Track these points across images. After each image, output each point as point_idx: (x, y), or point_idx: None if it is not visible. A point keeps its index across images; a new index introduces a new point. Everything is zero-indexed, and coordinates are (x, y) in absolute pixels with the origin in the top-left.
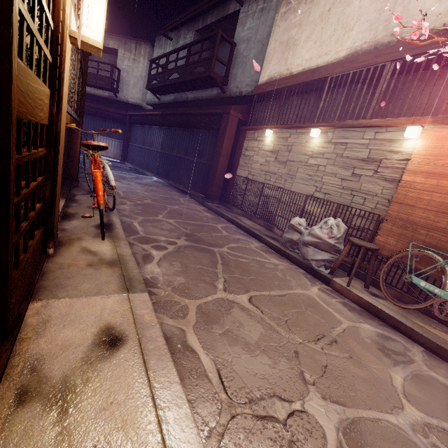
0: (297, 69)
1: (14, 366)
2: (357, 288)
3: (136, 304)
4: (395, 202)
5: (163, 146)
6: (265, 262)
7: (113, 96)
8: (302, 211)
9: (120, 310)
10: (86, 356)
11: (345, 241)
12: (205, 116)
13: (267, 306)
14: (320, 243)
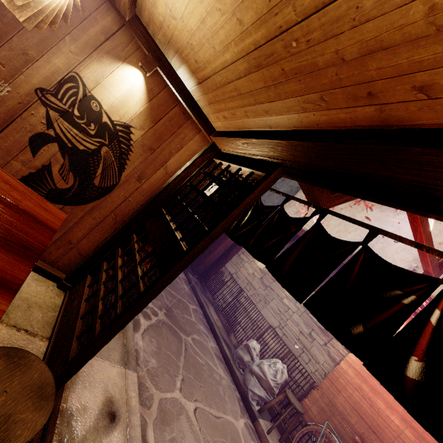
0: (306, 227)
1: (60, 412)
2: (273, 439)
3: (129, 383)
4: (329, 379)
5: None
6: (214, 371)
7: None
8: (261, 336)
9: (119, 384)
10: (97, 424)
11: (281, 385)
12: None
13: (205, 425)
14: (264, 379)
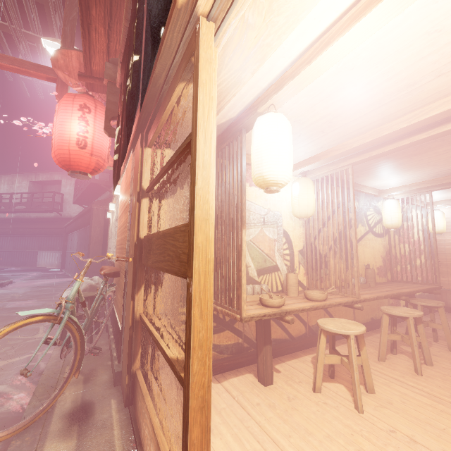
0: None
1: None
2: None
3: None
4: None
5: (77, 247)
6: (17, 339)
7: (59, 215)
8: None
9: None
10: None
11: None
12: (88, 214)
13: None
14: None
